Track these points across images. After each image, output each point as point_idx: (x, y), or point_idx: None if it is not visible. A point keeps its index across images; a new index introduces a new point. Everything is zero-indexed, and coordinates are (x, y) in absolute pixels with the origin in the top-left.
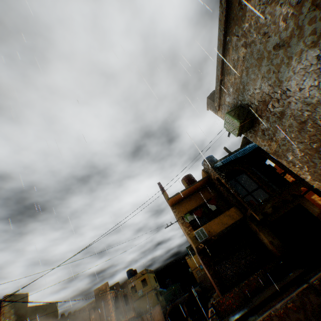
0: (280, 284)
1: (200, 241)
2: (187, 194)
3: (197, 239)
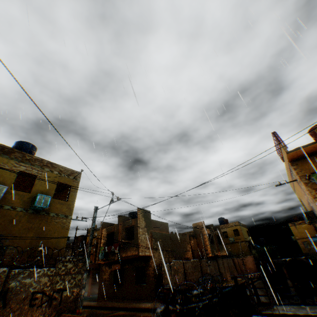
0: None
1: None
2: None
3: None
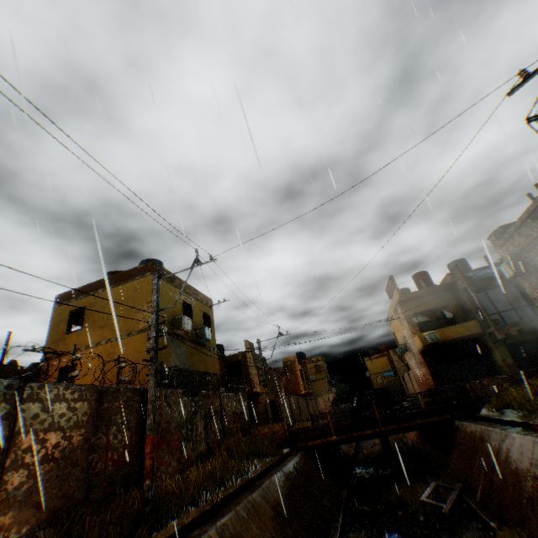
0: None
1: (430, 341)
2: (421, 295)
3: (426, 340)
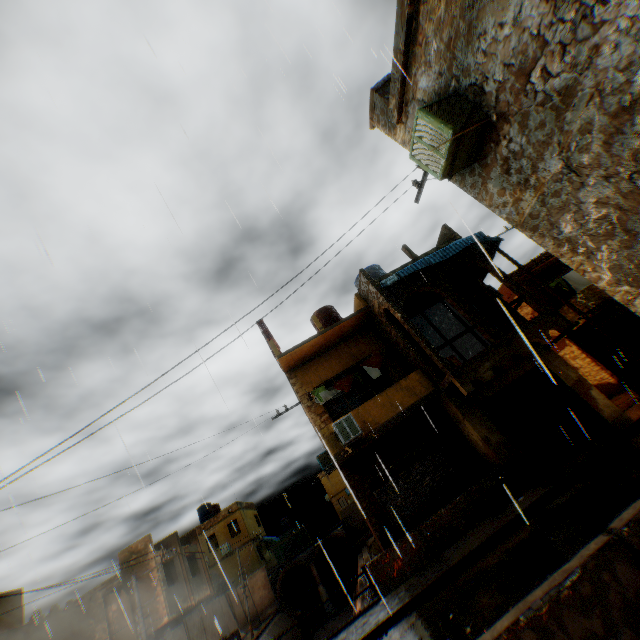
0: (501, 521)
1: (344, 441)
2: (322, 347)
3: (339, 439)
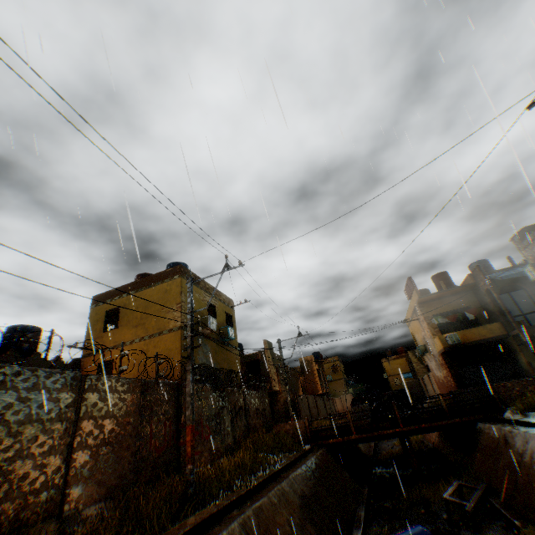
0: None
1: (451, 343)
2: (440, 296)
3: (447, 341)
